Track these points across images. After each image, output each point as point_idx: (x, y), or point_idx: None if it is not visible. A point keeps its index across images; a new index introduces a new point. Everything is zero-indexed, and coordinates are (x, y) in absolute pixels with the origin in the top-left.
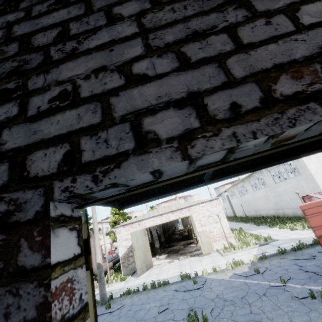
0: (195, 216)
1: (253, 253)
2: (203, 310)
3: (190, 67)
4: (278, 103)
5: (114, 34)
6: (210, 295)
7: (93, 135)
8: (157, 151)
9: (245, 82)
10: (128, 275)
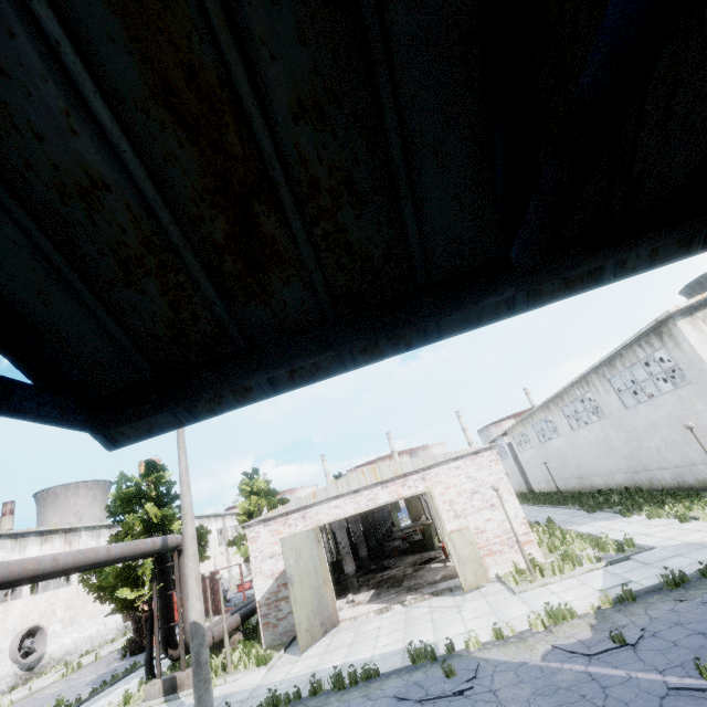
0: (439, 492)
1: (595, 584)
2: None
3: None
4: None
5: None
6: None
7: None
8: None
9: None
10: (276, 648)
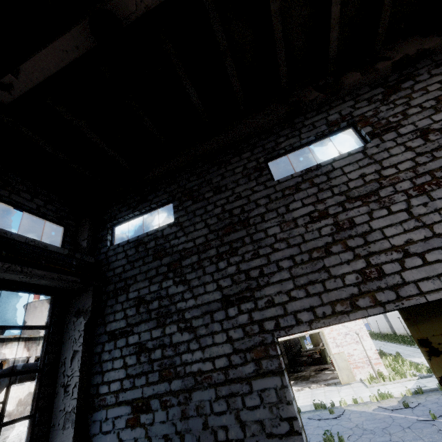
0: (327, 332)
1: (408, 386)
2: (338, 431)
3: (310, 296)
4: (336, 314)
5: (282, 276)
6: (348, 424)
7: (282, 318)
8: (302, 325)
9: (327, 304)
10: None
